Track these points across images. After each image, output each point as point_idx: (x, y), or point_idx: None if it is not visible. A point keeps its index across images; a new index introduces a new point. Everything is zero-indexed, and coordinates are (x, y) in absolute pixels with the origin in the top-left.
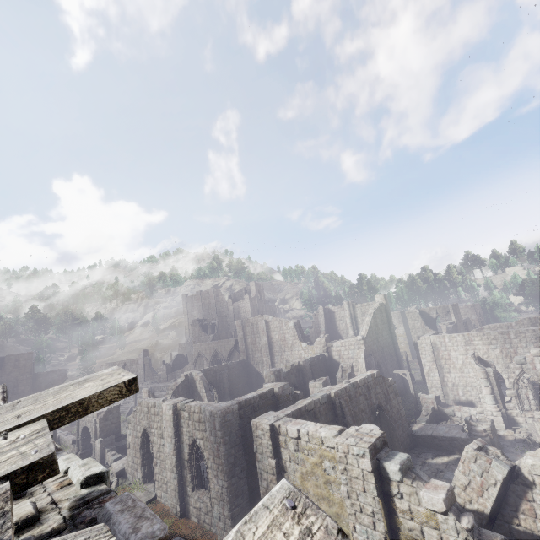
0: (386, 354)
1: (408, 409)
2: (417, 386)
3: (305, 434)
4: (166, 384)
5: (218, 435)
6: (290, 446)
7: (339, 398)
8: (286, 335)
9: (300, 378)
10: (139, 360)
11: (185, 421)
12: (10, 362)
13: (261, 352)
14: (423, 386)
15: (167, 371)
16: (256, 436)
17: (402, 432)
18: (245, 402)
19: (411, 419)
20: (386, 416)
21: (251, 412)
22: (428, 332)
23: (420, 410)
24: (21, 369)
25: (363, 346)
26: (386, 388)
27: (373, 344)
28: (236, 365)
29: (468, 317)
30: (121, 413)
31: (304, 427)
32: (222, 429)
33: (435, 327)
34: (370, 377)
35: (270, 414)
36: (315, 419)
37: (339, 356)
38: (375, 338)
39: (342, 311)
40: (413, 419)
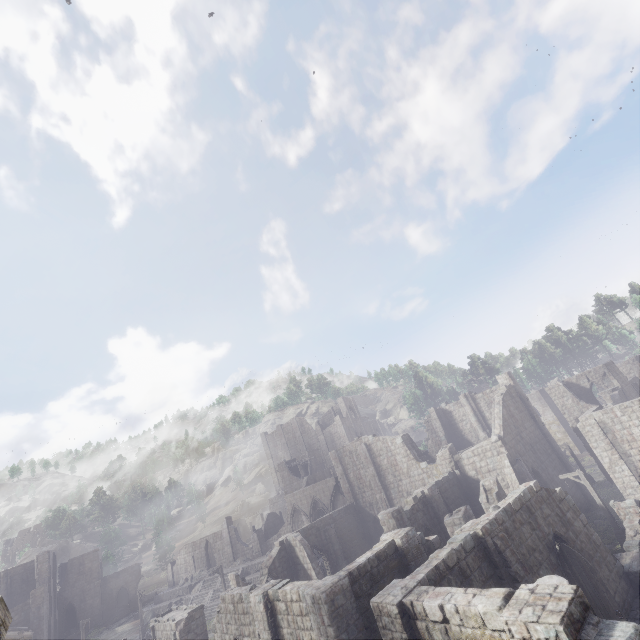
0: (540, 453)
1: (603, 530)
2: (602, 491)
3: (454, 613)
4: (261, 559)
5: (331, 634)
6: (437, 637)
7: (491, 537)
8: (396, 457)
9: (431, 514)
10: (223, 533)
11: (283, 617)
12: (74, 568)
13: (370, 488)
14: (611, 488)
15: (259, 541)
16: (383, 627)
17: (607, 572)
18: (358, 571)
19: (614, 546)
20: (572, 551)
21: (371, 584)
22: (586, 408)
23: (622, 528)
24: (87, 575)
25: (503, 449)
26: (557, 505)
27: (516, 443)
28: (343, 514)
29: (635, 376)
30: (210, 615)
31: (448, 599)
32: (333, 623)
33: (595, 400)
34: (527, 493)
35: (395, 585)
36: (464, 580)
37: (475, 471)
38: (517, 434)
39: (461, 408)
40: (618, 545)
